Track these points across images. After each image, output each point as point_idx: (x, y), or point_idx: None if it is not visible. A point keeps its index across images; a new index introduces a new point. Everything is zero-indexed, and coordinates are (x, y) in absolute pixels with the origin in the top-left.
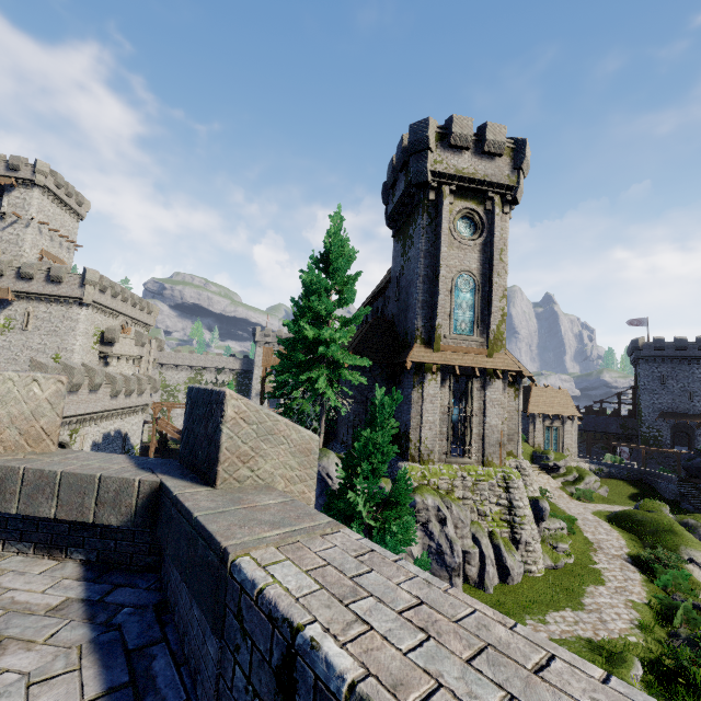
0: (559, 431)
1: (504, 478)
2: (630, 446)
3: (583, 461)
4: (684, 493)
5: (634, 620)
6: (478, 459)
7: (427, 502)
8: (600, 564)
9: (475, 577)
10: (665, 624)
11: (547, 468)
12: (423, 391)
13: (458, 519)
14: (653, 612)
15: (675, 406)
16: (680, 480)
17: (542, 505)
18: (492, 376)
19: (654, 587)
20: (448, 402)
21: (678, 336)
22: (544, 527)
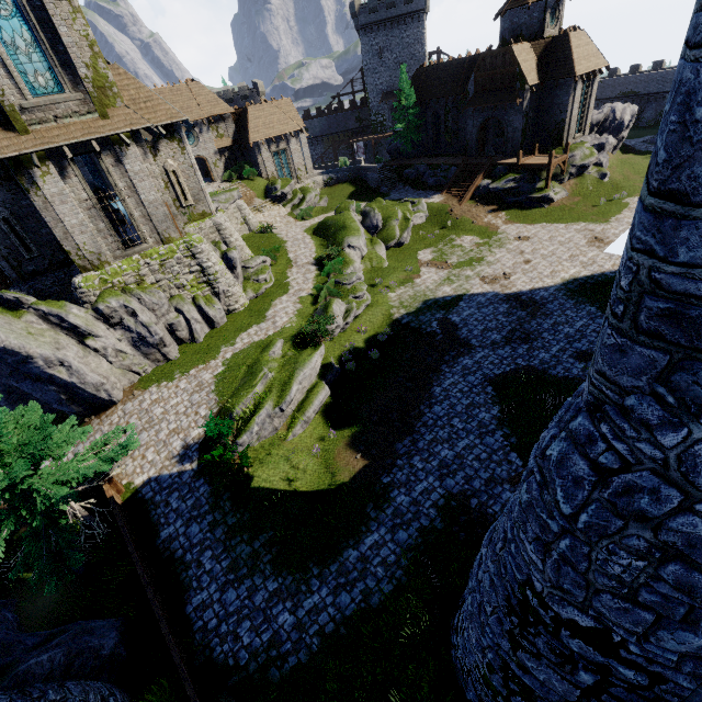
0: (287, 153)
1: (187, 248)
2: (363, 140)
3: (317, 175)
4: (382, 179)
5: (296, 311)
6: (156, 240)
7: (112, 305)
8: (291, 277)
9: (189, 337)
10: (317, 303)
11: (277, 199)
12: (43, 193)
13: (153, 304)
14: (312, 299)
15: (392, 84)
16: (383, 166)
17: (231, 256)
18: (121, 143)
19: (321, 278)
20: (86, 194)
21: None
22: (249, 267)
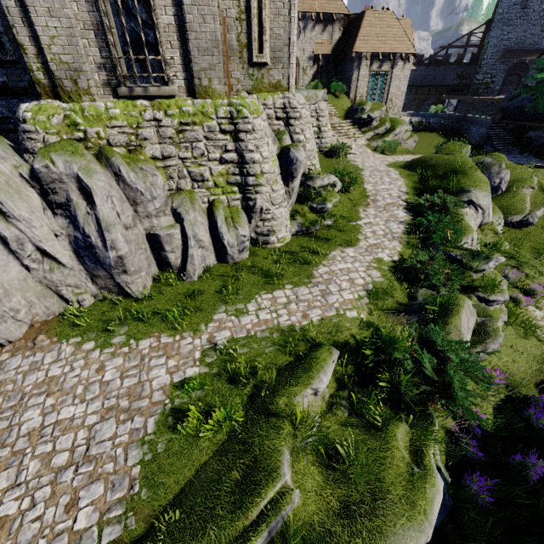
0: (386, 77)
1: (231, 115)
2: (459, 97)
3: (405, 115)
4: (491, 135)
5: (369, 287)
6: (185, 85)
7: (57, 168)
8: (365, 221)
9: (178, 264)
10: (407, 283)
11: (359, 122)
12: None
13: (135, 191)
14: (398, 271)
15: (523, 41)
16: (493, 123)
17: (294, 155)
18: None
19: (415, 239)
20: None
21: None
22: (310, 186)
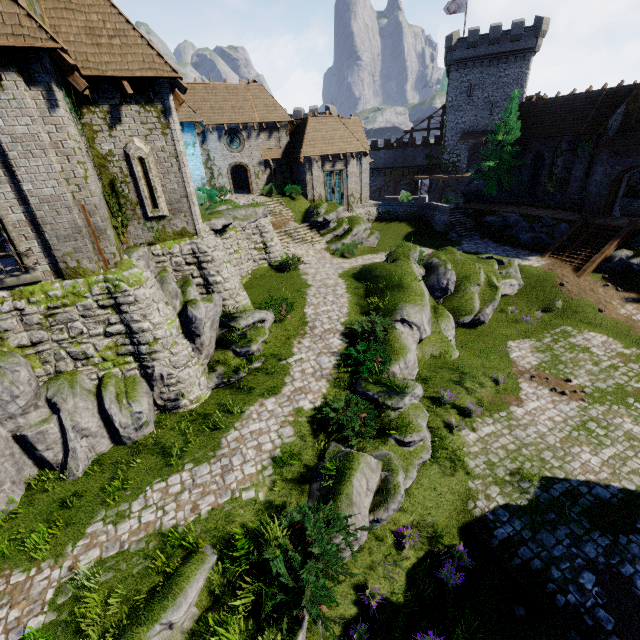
0: (342, 175)
1: (108, 291)
2: (430, 178)
3: (372, 206)
4: (453, 222)
5: (278, 451)
6: (51, 269)
7: None
8: (297, 356)
9: (60, 459)
10: (326, 434)
11: (316, 225)
12: None
13: None
14: (318, 421)
15: (476, 124)
16: (455, 208)
17: (192, 314)
18: None
19: (345, 373)
20: None
21: (494, 24)
22: (234, 327)
